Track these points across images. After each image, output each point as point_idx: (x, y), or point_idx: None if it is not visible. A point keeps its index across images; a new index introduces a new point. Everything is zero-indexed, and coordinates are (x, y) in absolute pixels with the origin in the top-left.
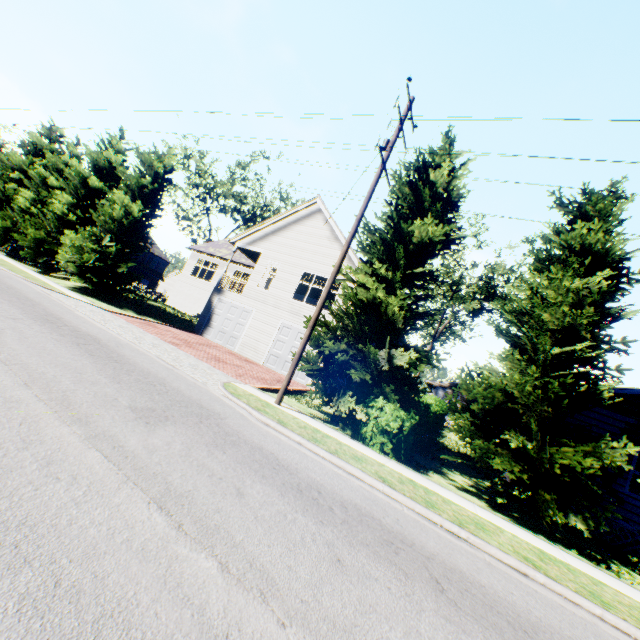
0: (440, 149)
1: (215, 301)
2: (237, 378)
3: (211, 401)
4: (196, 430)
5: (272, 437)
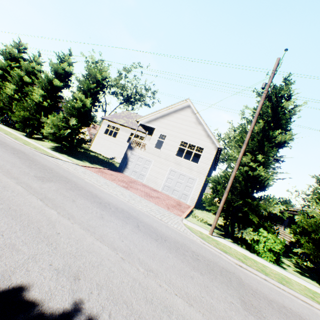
0: (285, 87)
1: (129, 154)
2: (170, 211)
3: (214, 257)
4: (270, 312)
5: (260, 282)
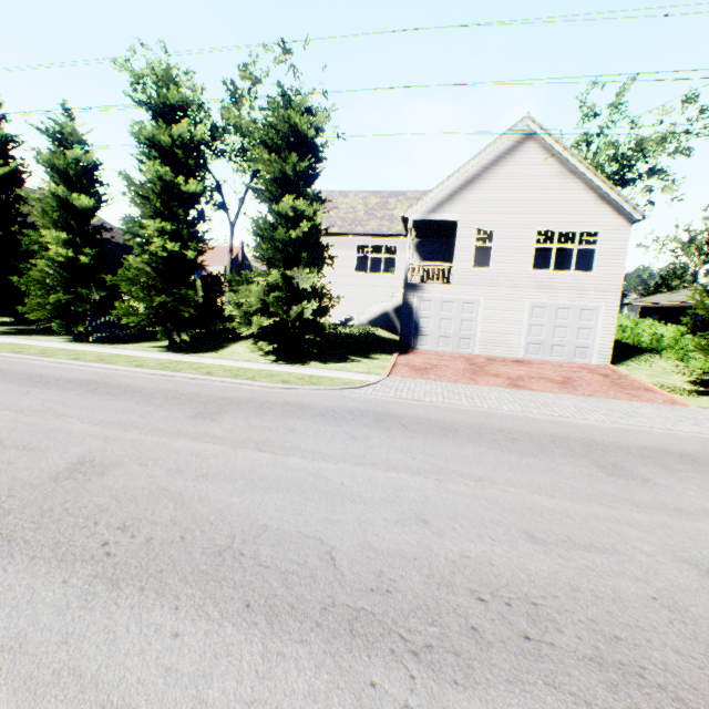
0: None
1: (414, 302)
2: (653, 402)
3: None
4: None
5: None
